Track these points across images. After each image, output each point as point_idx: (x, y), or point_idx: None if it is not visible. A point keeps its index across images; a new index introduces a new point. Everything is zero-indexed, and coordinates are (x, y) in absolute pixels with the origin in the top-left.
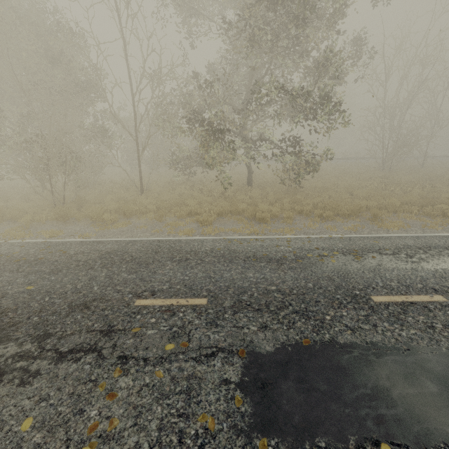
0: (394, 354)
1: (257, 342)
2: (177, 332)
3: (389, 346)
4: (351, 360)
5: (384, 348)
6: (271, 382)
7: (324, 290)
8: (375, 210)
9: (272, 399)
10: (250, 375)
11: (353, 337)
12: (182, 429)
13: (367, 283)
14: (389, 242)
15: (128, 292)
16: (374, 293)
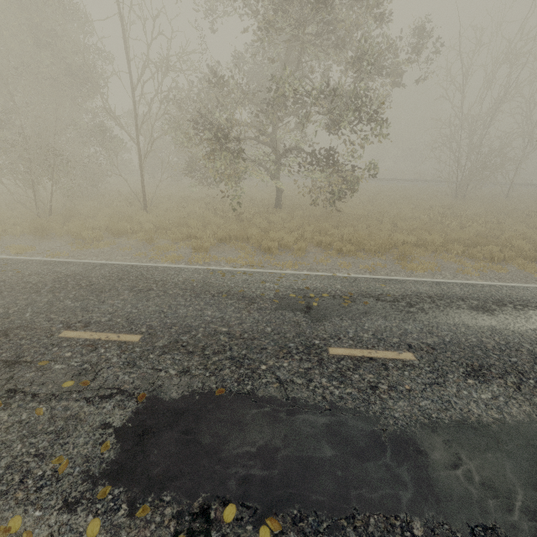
0: (310, 413)
1: (166, 387)
2: (87, 369)
3: (309, 404)
4: (257, 416)
5: (303, 405)
6: (154, 430)
7: (280, 337)
8: (404, 247)
9: (144, 448)
10: (136, 421)
11: (277, 390)
12: (31, 469)
13: (336, 332)
14: (399, 287)
15: (60, 321)
16: (336, 344)
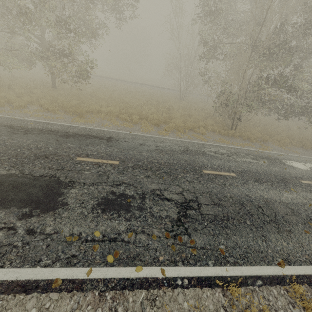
0: None
1: None
2: None
3: None
4: None
5: None
6: None
7: None
8: (81, 110)
9: None
10: None
11: None
12: None
13: None
14: (41, 125)
15: None
16: None
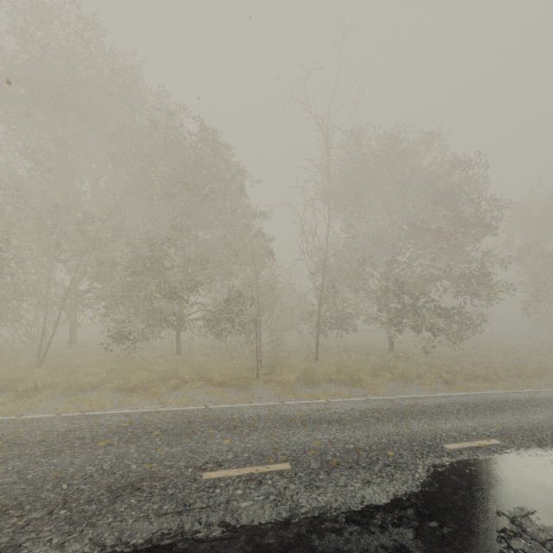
0: None
1: None
2: None
3: None
4: None
5: None
6: None
7: None
8: None
9: None
10: None
11: None
12: None
13: None
14: None
15: None
16: None
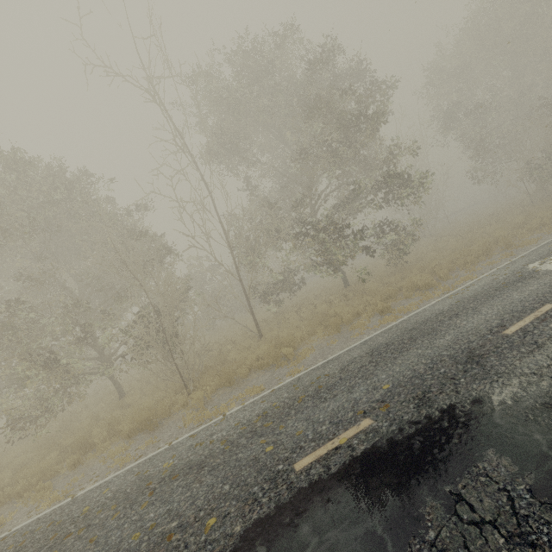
0: None
1: None
2: None
3: None
4: None
5: None
6: None
7: None
8: (503, 239)
9: None
10: None
11: None
12: None
13: None
14: None
15: (479, 337)
16: None
